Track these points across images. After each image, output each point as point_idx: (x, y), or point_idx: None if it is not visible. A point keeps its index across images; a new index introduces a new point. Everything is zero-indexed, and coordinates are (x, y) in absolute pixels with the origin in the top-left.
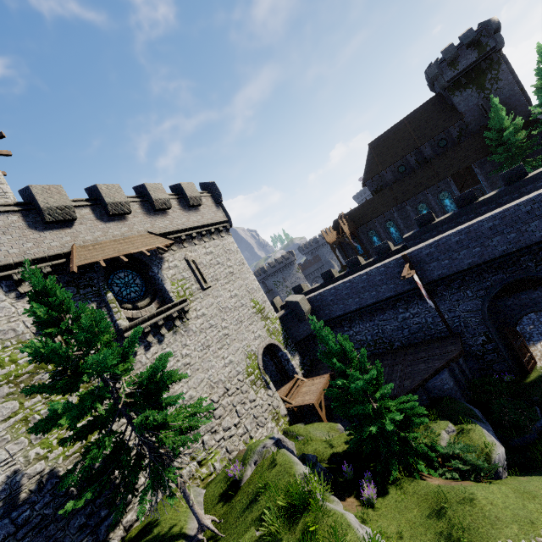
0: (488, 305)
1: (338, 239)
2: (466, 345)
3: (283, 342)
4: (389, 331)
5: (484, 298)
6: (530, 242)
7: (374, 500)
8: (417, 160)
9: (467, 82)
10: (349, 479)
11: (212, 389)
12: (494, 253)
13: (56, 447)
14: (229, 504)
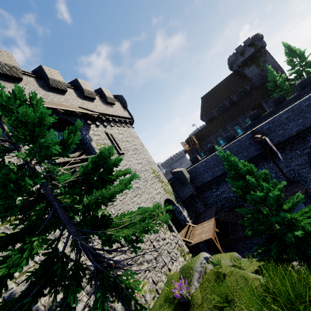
0: None
1: (191, 146)
2: None
3: (175, 199)
4: None
5: (309, 154)
6: None
7: None
8: (229, 103)
9: (250, 63)
10: None
11: None
12: None
13: None
14: None
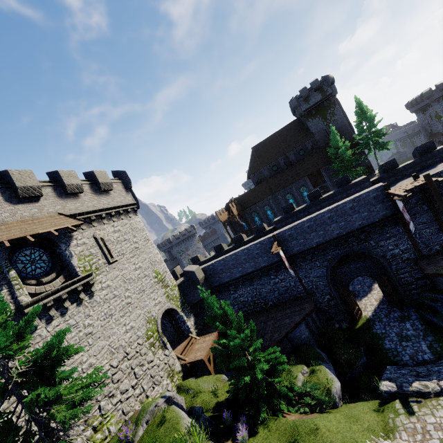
0: (330, 272)
1: (228, 218)
2: (317, 302)
3: (180, 306)
4: (265, 293)
5: (328, 267)
6: (353, 228)
7: (246, 441)
8: (285, 163)
9: (315, 113)
10: (228, 425)
11: (113, 355)
12: (332, 235)
13: None
14: None
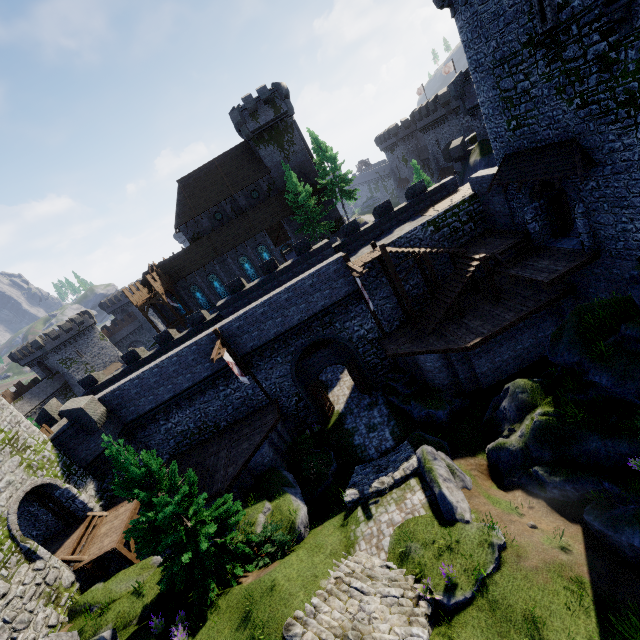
0: (295, 368)
1: (149, 300)
2: (284, 408)
3: (62, 474)
4: (213, 413)
5: (292, 362)
6: (316, 311)
7: None
8: (233, 208)
9: (269, 138)
10: (159, 633)
11: None
12: (293, 322)
13: None
14: None
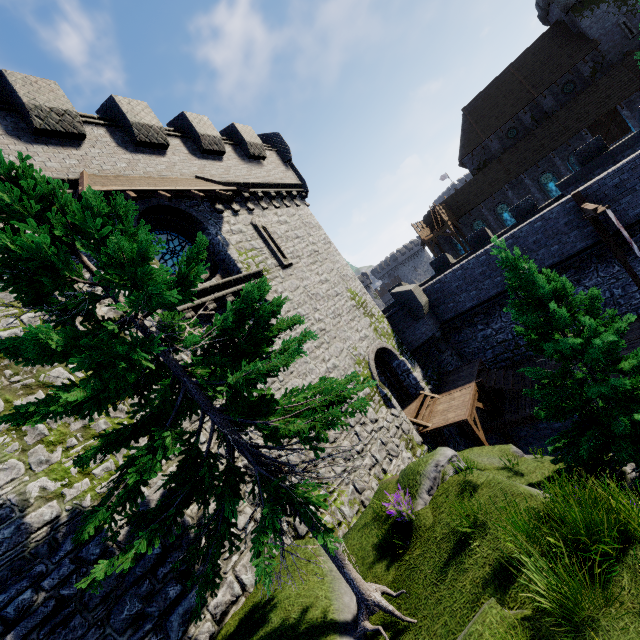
0: None
1: (436, 232)
2: None
3: (397, 348)
4: None
5: None
6: None
7: None
8: (533, 117)
9: None
10: None
11: None
12: None
13: (77, 479)
14: (399, 563)
